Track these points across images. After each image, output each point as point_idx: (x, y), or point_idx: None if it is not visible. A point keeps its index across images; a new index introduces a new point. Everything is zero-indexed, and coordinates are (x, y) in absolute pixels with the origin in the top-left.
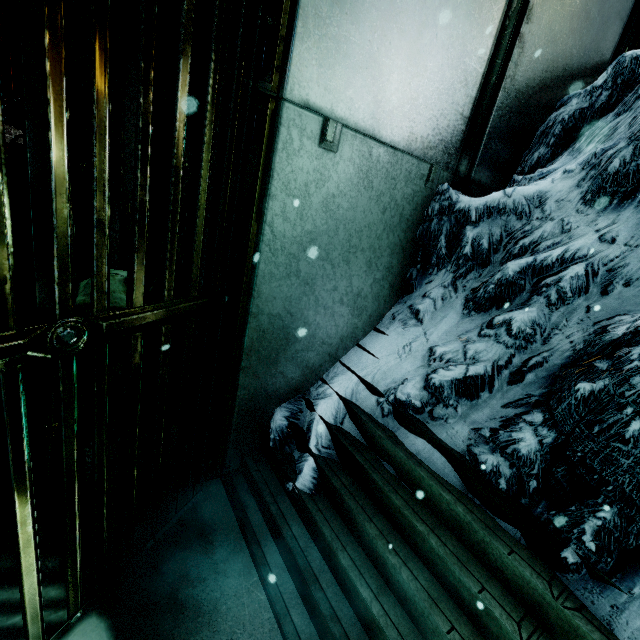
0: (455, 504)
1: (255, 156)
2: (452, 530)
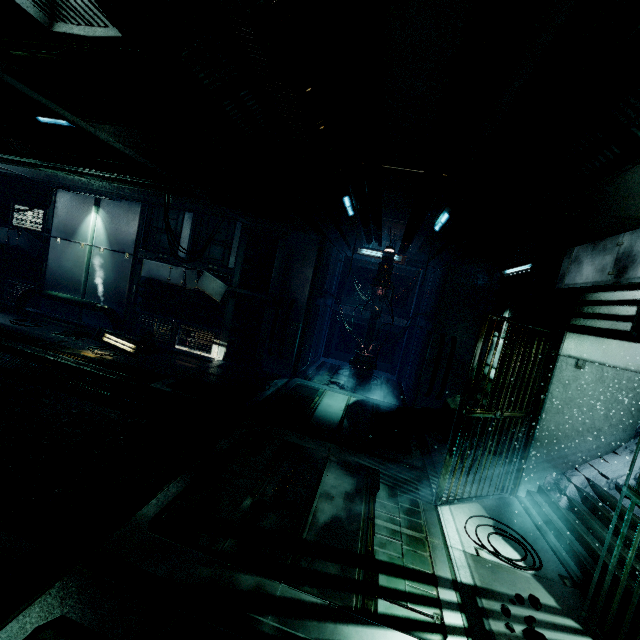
0: (635, 519)
1: (547, 371)
2: (634, 530)
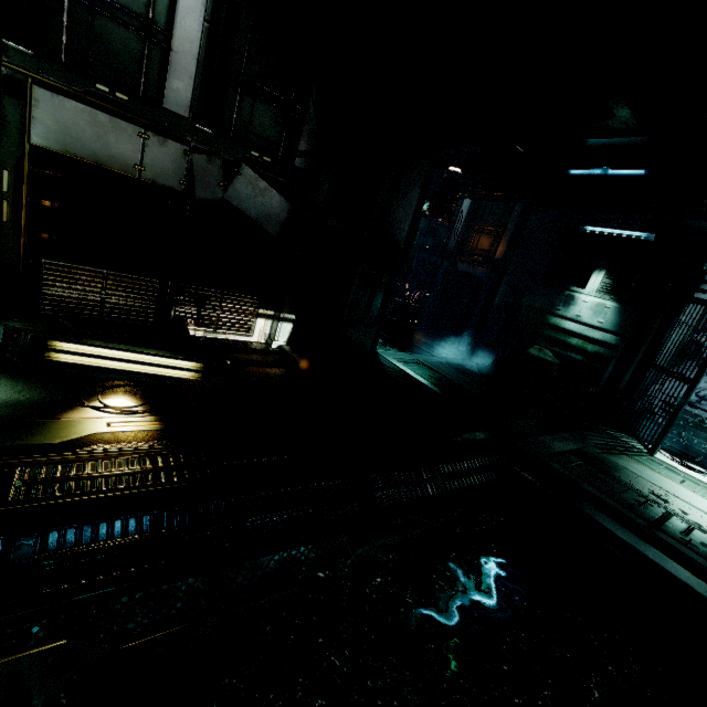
0: None
1: (670, 333)
2: None
